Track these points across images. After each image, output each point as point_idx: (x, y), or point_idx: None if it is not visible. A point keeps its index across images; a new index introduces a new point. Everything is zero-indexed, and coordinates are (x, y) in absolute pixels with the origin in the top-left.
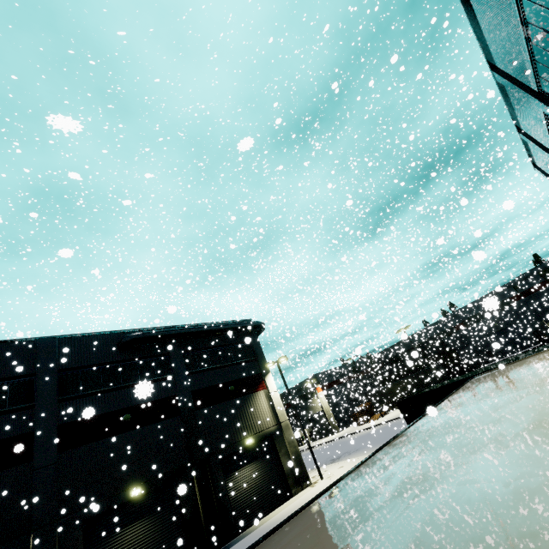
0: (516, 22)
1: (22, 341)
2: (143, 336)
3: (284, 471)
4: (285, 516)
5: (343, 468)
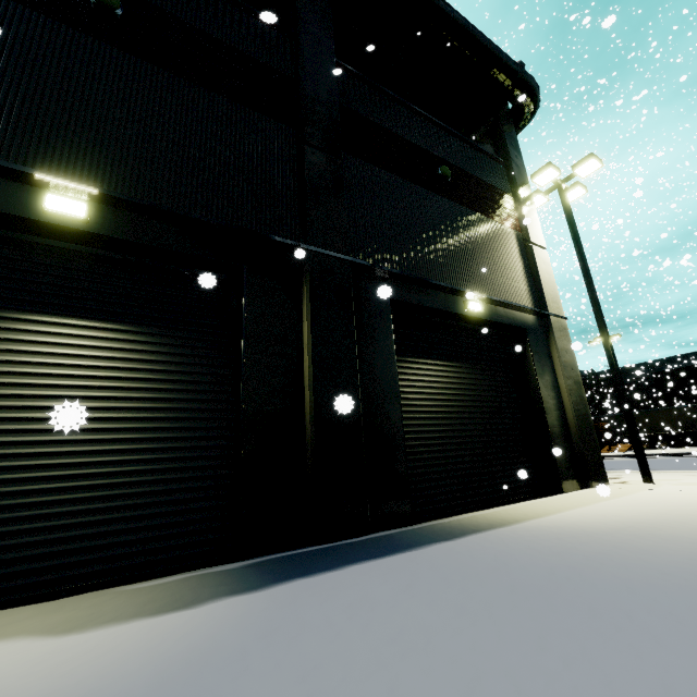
0: None
1: None
2: None
3: (546, 423)
4: (656, 528)
5: None
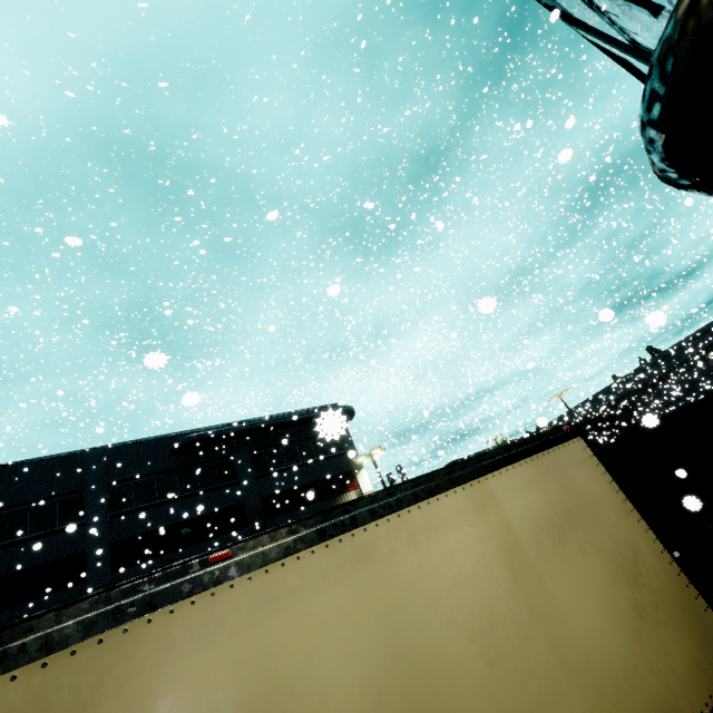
0: None
1: (68, 455)
2: (198, 438)
3: None
4: None
5: None
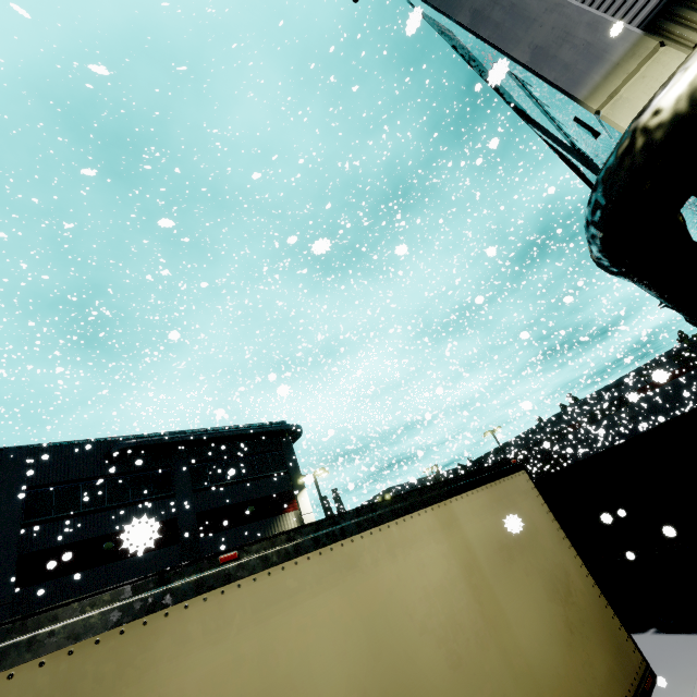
0: (510, 78)
1: None
2: (137, 445)
3: None
4: None
5: None
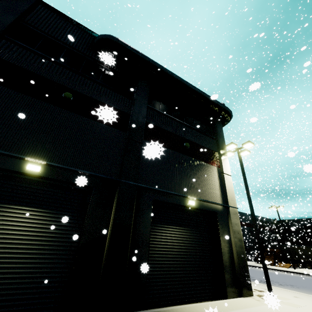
0: None
1: None
2: (118, 40)
3: (222, 260)
4: None
5: (309, 302)
